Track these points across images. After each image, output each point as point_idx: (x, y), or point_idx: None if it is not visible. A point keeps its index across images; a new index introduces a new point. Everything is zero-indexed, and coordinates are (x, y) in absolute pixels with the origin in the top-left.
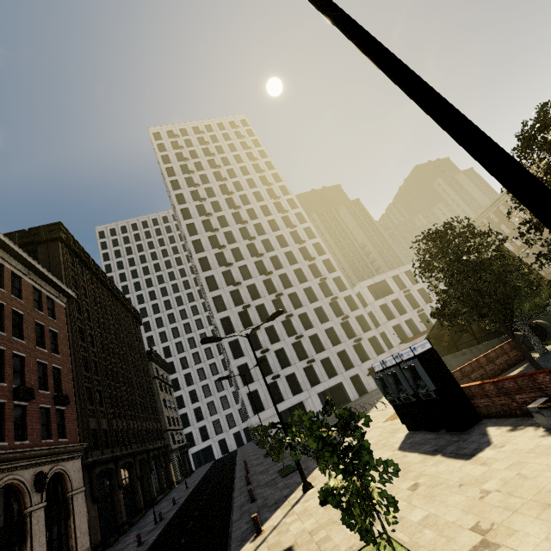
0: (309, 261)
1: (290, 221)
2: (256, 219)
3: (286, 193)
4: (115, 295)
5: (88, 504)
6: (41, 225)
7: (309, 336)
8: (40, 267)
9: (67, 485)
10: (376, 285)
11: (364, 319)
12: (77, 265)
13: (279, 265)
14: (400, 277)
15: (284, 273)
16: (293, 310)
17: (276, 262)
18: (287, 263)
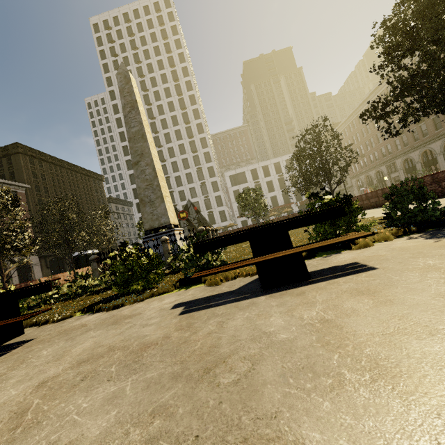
0: (193, 153)
1: (188, 117)
2: (163, 115)
3: (190, 88)
4: (75, 170)
5: (44, 268)
6: (9, 144)
7: (182, 205)
8: (1, 180)
9: (30, 263)
10: (237, 175)
11: (221, 198)
12: (36, 163)
13: (173, 154)
14: (257, 171)
15: (175, 161)
16: (176, 188)
17: (172, 151)
18: (178, 153)
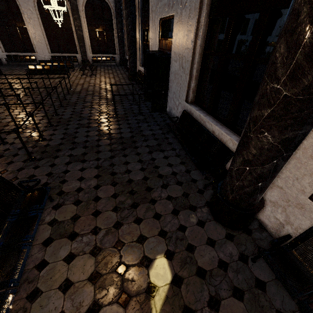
0: None
1: None
2: None
3: None
4: None
5: None
6: None
7: None
8: None
9: None
10: None
11: None
12: None
13: None
14: None
15: None
16: None
17: None
18: None
